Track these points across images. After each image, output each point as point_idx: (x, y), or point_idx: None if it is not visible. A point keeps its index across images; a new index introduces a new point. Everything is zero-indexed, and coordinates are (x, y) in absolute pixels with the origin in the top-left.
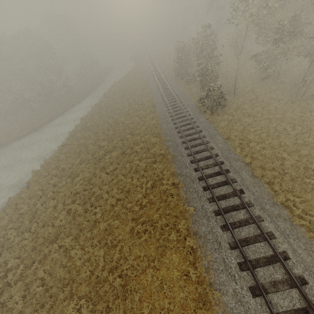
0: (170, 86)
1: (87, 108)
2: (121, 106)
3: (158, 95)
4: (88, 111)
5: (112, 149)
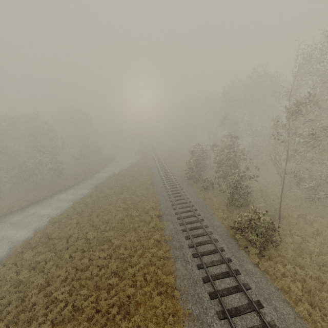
0: (181, 190)
1: (68, 201)
2: (114, 208)
3: (166, 200)
4: (66, 207)
5: (71, 318)
